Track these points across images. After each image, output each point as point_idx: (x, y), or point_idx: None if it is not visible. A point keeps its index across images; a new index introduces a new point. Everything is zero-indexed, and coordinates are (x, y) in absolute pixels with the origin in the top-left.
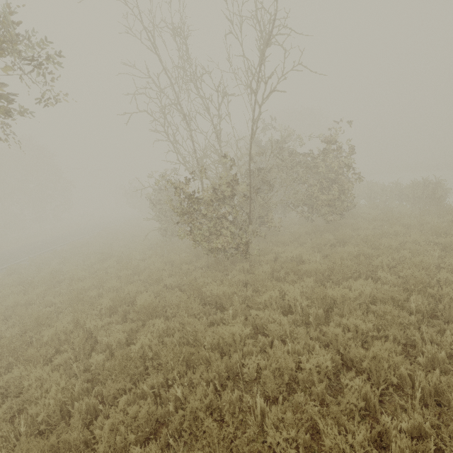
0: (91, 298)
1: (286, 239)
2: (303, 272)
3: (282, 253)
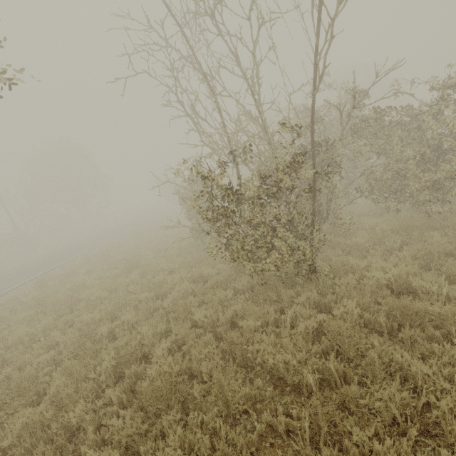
0: (101, 336)
1: (363, 243)
2: (424, 317)
3: (362, 267)
